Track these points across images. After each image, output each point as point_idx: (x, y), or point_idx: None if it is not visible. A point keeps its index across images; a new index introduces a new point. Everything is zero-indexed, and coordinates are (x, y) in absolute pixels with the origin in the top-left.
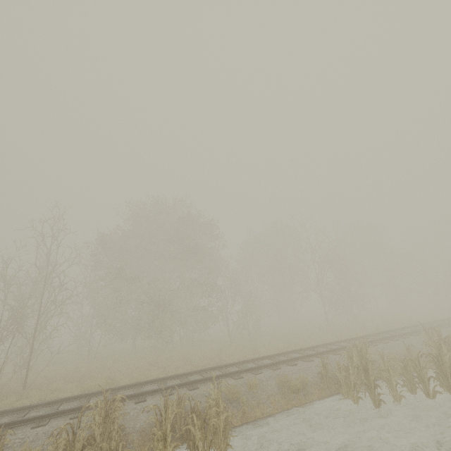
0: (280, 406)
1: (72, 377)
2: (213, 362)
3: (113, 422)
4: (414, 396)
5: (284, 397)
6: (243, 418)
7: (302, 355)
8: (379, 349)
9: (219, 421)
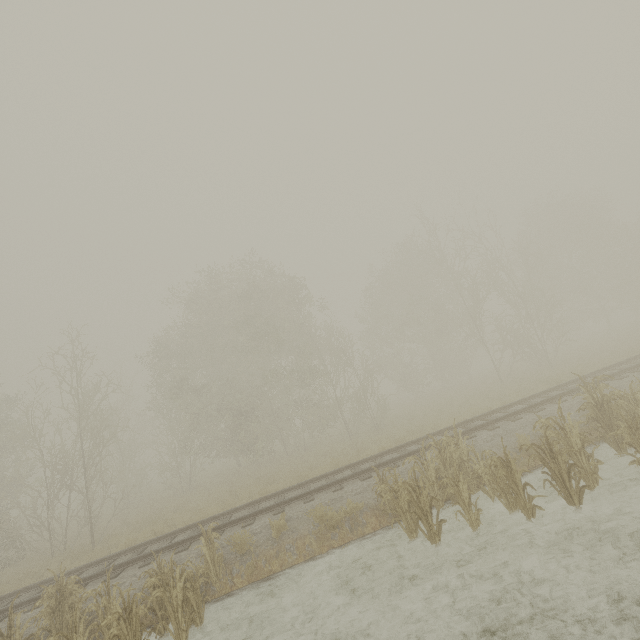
0: (311, 551)
1: (142, 523)
2: (295, 480)
3: (72, 608)
4: (513, 513)
5: (319, 537)
6: (252, 575)
7: (386, 460)
8: (518, 427)
9: (173, 600)
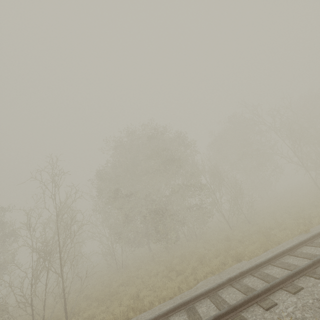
0: None
1: (103, 296)
2: (229, 257)
3: None
4: None
5: None
6: None
7: None
8: None
9: None
